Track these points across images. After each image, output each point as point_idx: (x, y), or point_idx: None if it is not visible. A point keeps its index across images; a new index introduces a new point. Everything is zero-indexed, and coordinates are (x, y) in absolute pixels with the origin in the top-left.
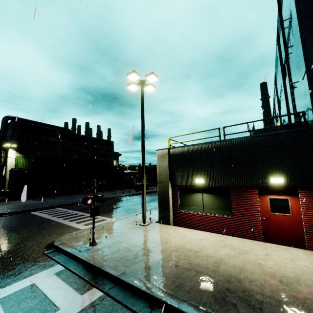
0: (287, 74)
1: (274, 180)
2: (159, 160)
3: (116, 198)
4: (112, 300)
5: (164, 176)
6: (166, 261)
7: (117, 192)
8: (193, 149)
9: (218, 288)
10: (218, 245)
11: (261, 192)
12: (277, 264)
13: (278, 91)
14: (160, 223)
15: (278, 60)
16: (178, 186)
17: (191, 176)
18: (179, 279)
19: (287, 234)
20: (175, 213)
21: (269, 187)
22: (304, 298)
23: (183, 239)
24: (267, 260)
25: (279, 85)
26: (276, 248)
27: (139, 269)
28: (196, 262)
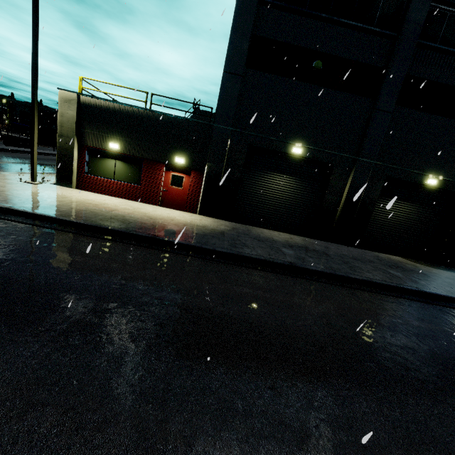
0: None
1: (178, 160)
2: (62, 104)
3: None
4: (3, 220)
5: (68, 129)
6: (63, 206)
7: None
8: (113, 107)
9: (106, 217)
10: (119, 204)
11: (168, 168)
12: (157, 214)
13: None
14: (58, 185)
15: None
16: (87, 146)
17: (106, 139)
18: (74, 213)
19: (176, 202)
20: (80, 177)
21: (174, 165)
22: (158, 222)
23: (85, 198)
24: (152, 212)
25: None
26: (165, 209)
27: (32, 206)
28: (94, 208)
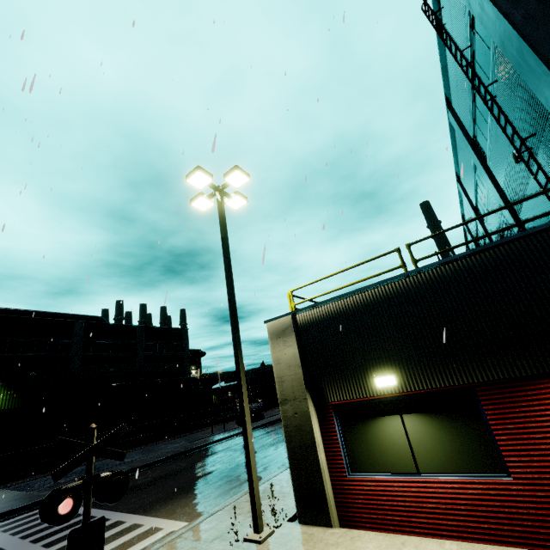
0: (487, 147)
1: None
2: (274, 344)
3: (196, 451)
4: None
5: (292, 383)
6: None
7: (199, 434)
8: (351, 304)
9: None
10: None
11: None
12: None
13: (467, 192)
14: (303, 522)
15: (459, 135)
16: (332, 404)
17: (362, 372)
18: None
19: None
20: (339, 486)
21: None
22: None
23: None
24: None
25: (468, 182)
26: None
27: None
28: None
